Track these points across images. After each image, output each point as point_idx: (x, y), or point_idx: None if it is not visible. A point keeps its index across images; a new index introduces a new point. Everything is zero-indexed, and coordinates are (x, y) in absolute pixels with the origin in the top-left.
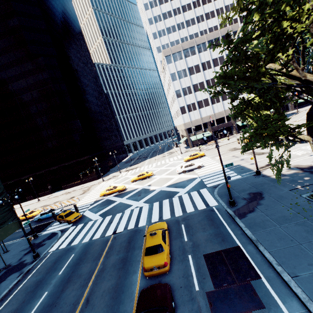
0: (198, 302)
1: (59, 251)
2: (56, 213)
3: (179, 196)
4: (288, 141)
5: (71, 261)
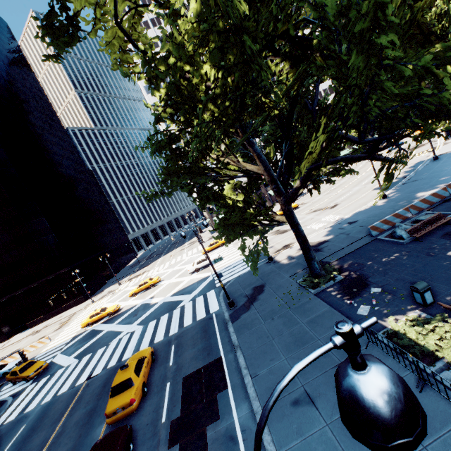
0: (159, 436)
1: (5, 426)
2: (10, 370)
3: (182, 306)
4: (263, 226)
5: (19, 436)
